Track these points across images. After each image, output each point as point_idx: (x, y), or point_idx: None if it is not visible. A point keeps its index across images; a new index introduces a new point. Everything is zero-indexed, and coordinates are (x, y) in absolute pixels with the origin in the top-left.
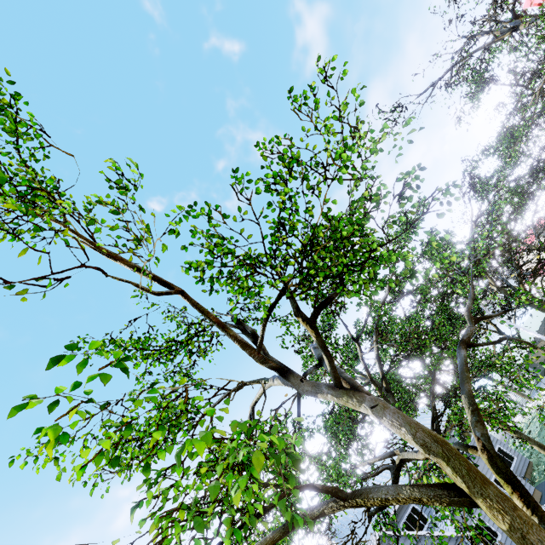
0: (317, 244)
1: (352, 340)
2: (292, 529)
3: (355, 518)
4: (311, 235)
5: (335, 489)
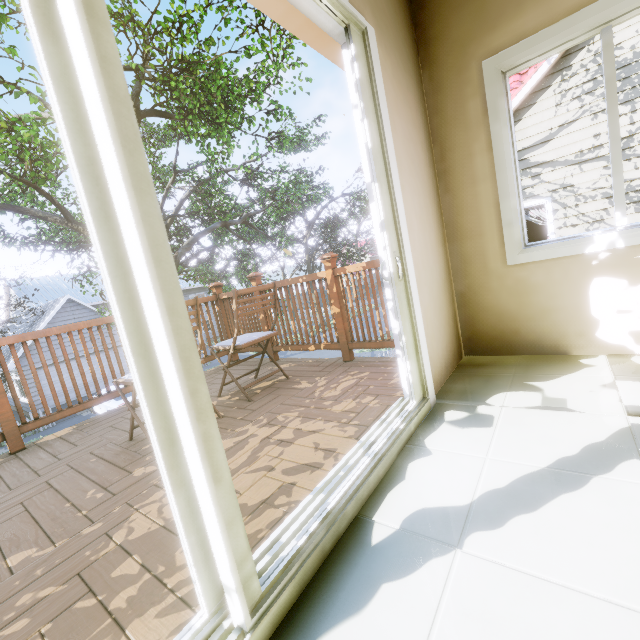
0: (191, 73)
1: (173, 168)
2: (10, 210)
3: (53, 290)
4: (194, 61)
5: (68, 212)
